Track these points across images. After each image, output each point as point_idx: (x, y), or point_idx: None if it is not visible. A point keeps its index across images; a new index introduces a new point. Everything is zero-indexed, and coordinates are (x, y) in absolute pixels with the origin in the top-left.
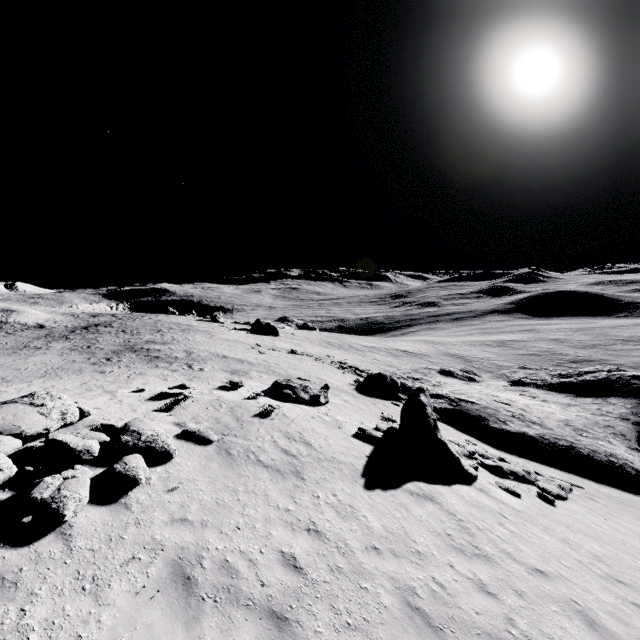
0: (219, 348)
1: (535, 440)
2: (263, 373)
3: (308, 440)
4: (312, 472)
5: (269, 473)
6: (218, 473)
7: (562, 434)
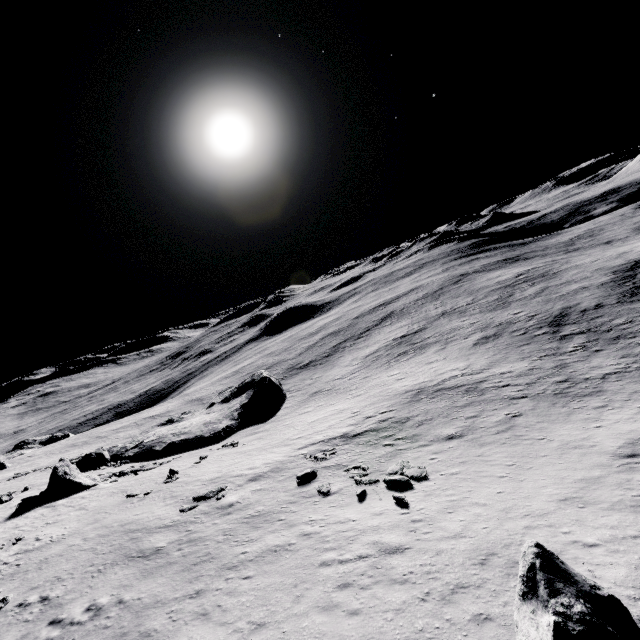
0: None
1: (178, 444)
2: None
3: None
4: None
5: None
6: None
7: (195, 432)
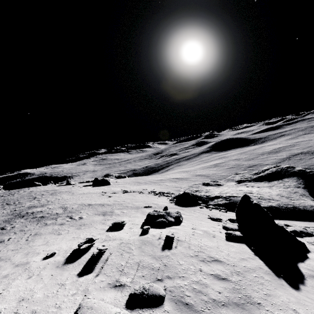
0: (82, 200)
1: (278, 208)
2: (122, 209)
3: (214, 257)
4: (254, 291)
5: (236, 313)
6: None
7: (285, 201)
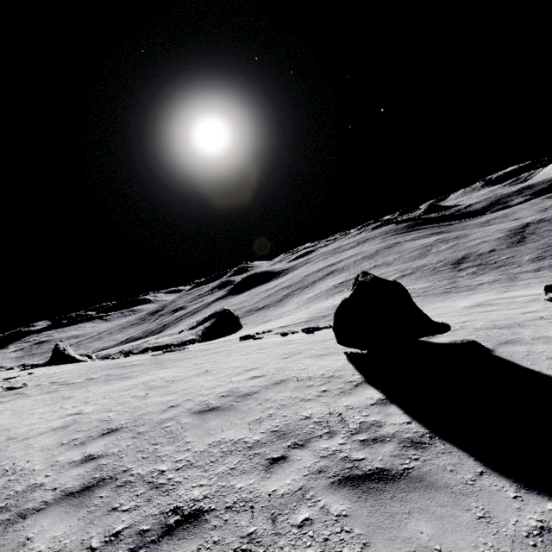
0: None
1: (152, 348)
2: None
3: None
4: None
5: None
6: None
7: (166, 342)
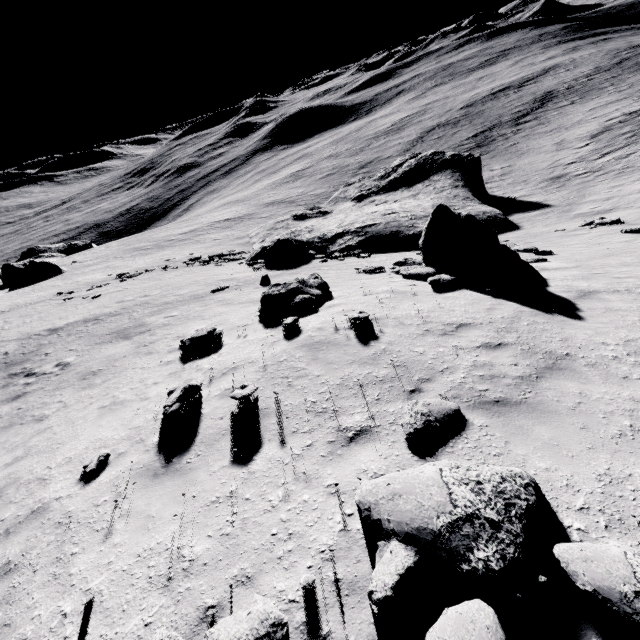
0: (17, 327)
1: None
2: (163, 312)
3: (453, 322)
4: (547, 343)
5: (561, 379)
6: (575, 434)
7: None
